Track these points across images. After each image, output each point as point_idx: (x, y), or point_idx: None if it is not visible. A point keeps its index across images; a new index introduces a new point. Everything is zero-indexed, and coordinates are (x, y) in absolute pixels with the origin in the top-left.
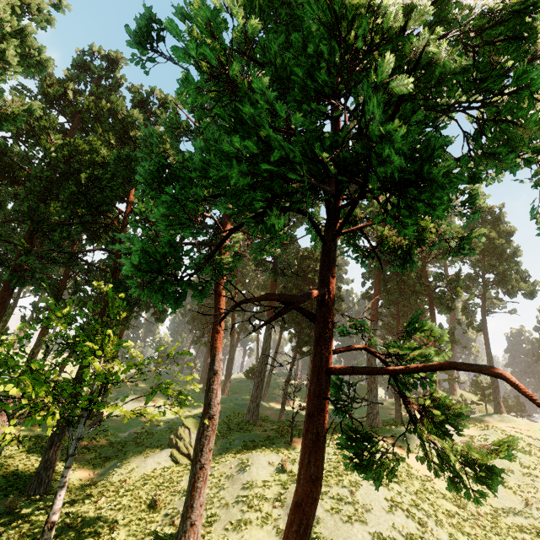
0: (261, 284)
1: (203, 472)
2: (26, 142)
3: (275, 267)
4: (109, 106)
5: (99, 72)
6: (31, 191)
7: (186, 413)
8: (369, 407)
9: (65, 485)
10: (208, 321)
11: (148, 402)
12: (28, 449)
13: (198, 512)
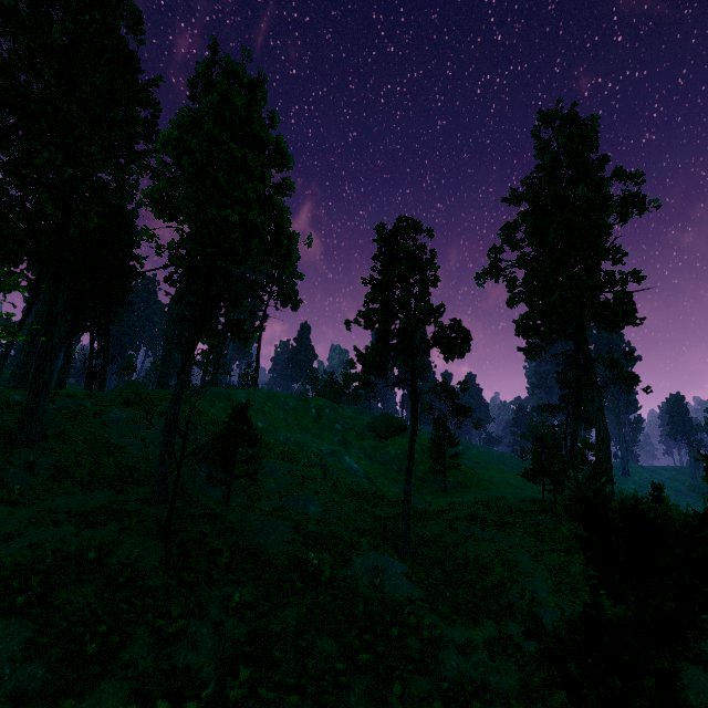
0: None
1: (47, 385)
2: None
3: None
4: None
5: None
6: None
7: None
8: (162, 377)
9: None
10: None
11: None
12: None
13: (43, 411)
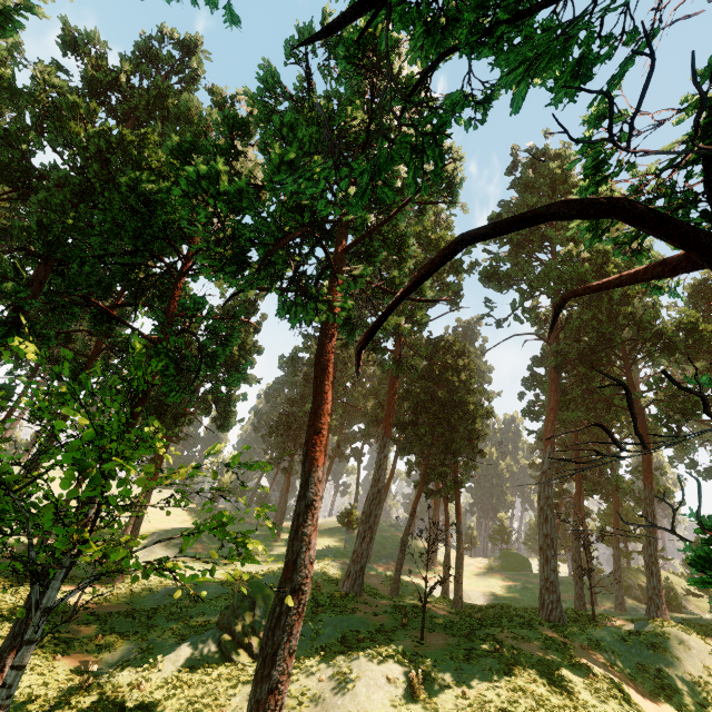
0: (369, 389)
1: (275, 700)
2: (53, 140)
3: (397, 358)
4: (177, 105)
5: (168, 61)
6: (48, 203)
7: (251, 570)
8: (545, 589)
9: (5, 704)
10: (291, 437)
11: (184, 548)
12: (4, 608)
13: None
